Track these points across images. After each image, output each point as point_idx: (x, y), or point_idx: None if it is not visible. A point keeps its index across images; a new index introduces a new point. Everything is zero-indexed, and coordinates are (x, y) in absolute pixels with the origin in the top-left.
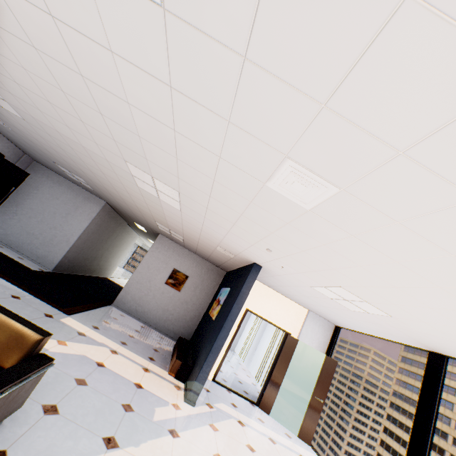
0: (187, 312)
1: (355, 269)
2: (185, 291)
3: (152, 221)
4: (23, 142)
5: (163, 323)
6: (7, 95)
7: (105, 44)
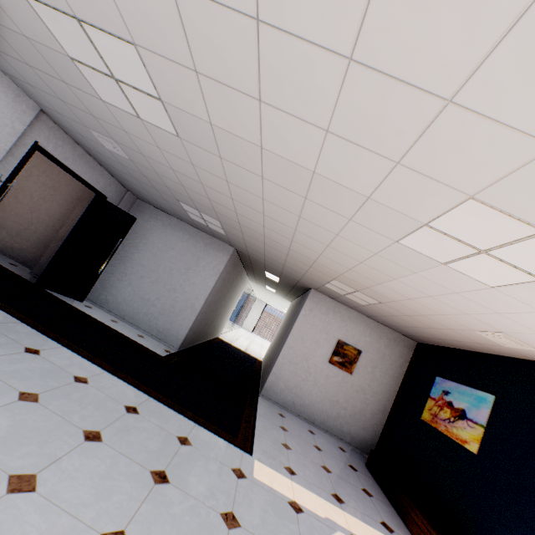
0: (365, 405)
1: None
2: (359, 374)
3: (324, 278)
4: (138, 175)
5: (333, 421)
6: (176, 82)
7: None
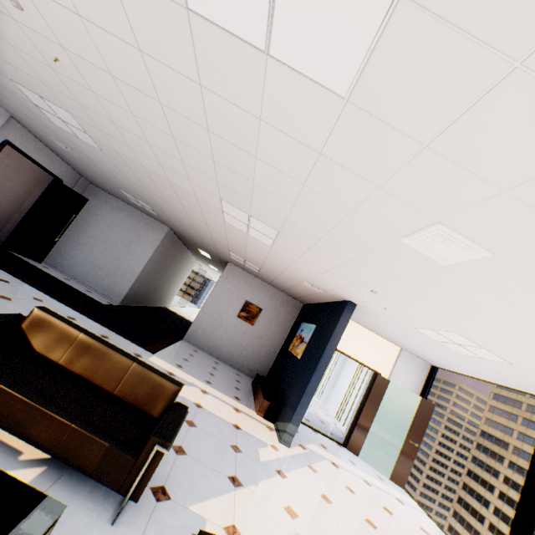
0: (261, 347)
1: (481, 319)
2: (259, 325)
3: (225, 250)
4: (87, 167)
5: (237, 358)
6: (93, 130)
7: (255, 113)
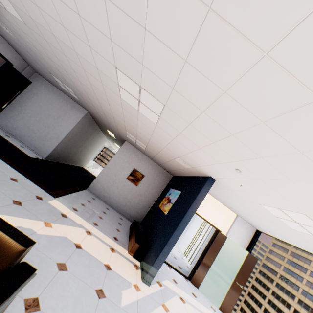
0: (140, 202)
1: None
2: (141, 186)
3: (123, 130)
4: (27, 52)
5: (122, 207)
6: None
7: None
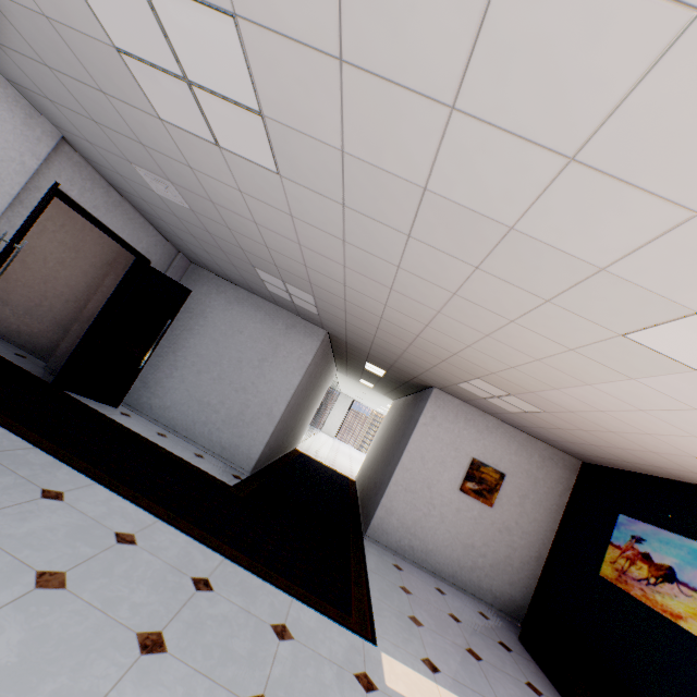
0: (511, 550)
1: None
2: (502, 506)
3: (461, 375)
4: (199, 231)
5: (467, 573)
6: (296, 82)
7: None
